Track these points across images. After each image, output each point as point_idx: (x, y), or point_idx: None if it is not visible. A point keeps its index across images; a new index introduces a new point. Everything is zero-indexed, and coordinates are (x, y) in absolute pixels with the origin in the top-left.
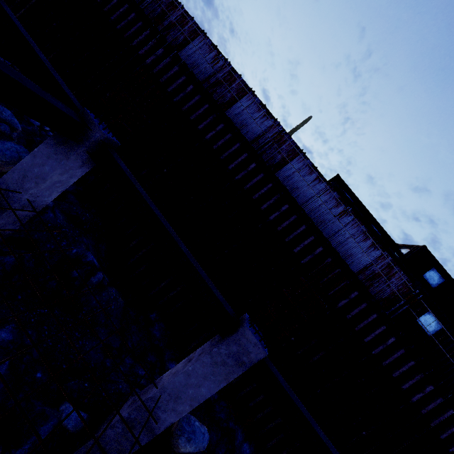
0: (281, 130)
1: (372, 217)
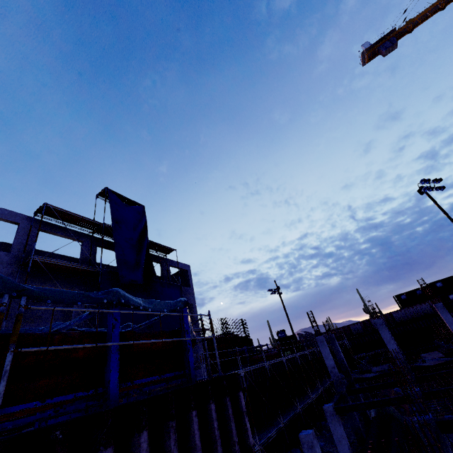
0: (383, 315)
1: (412, 290)
